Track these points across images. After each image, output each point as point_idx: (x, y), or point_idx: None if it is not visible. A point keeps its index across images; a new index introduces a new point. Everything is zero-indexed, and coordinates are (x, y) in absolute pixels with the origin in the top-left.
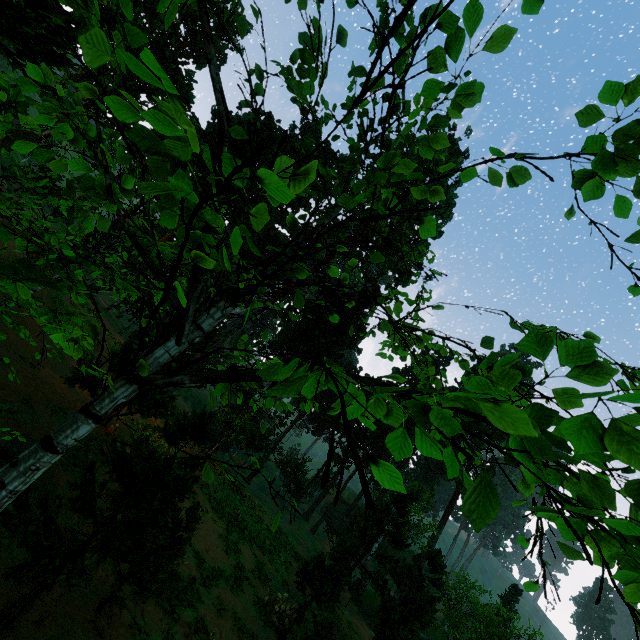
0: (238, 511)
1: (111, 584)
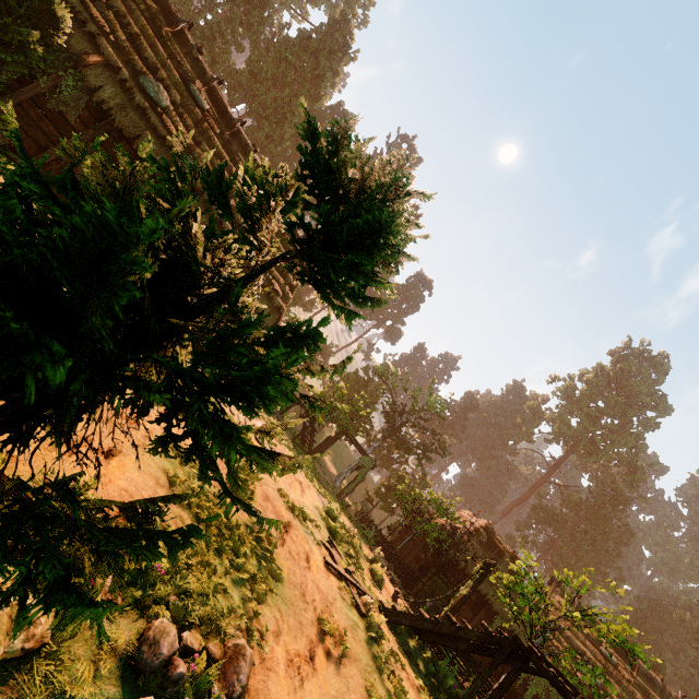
0: None
1: None
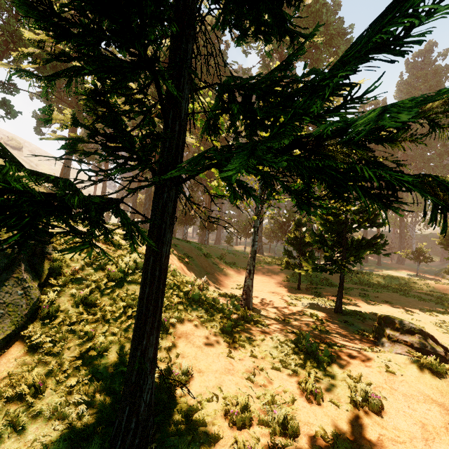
0: (376, 279)
1: None
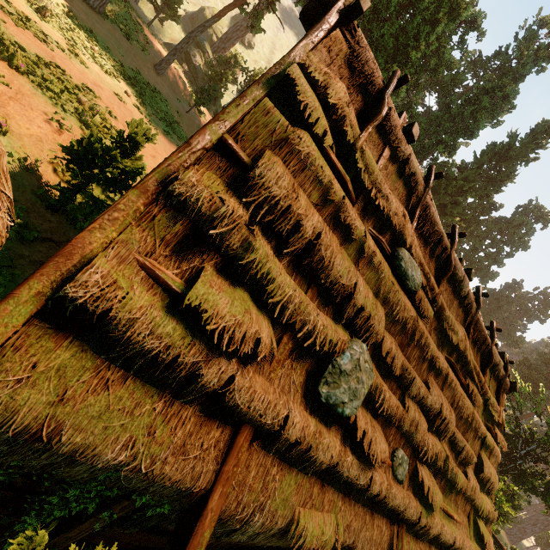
0: None
1: None
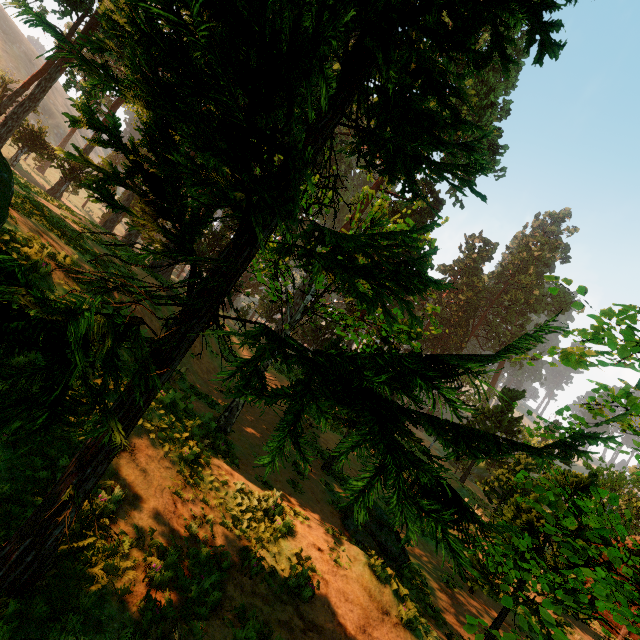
0: None
1: (449, 567)
